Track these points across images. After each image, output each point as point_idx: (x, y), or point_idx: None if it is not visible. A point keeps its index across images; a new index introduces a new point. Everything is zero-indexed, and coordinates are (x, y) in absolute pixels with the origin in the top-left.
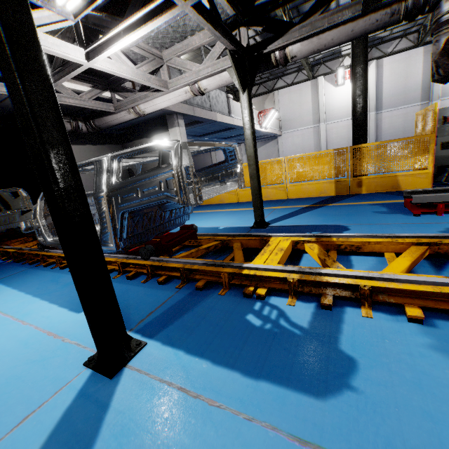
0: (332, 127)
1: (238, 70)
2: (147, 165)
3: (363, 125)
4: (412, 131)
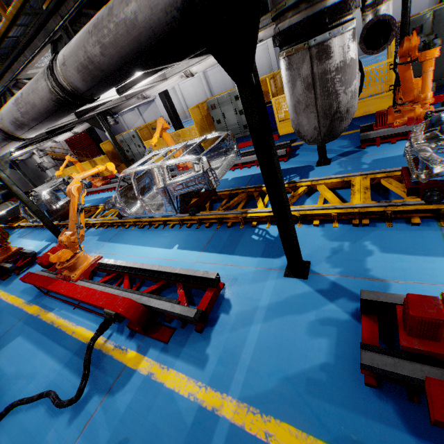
0: (183, 87)
1: (11, 166)
2: (38, 170)
3: (99, 145)
4: (228, 83)
